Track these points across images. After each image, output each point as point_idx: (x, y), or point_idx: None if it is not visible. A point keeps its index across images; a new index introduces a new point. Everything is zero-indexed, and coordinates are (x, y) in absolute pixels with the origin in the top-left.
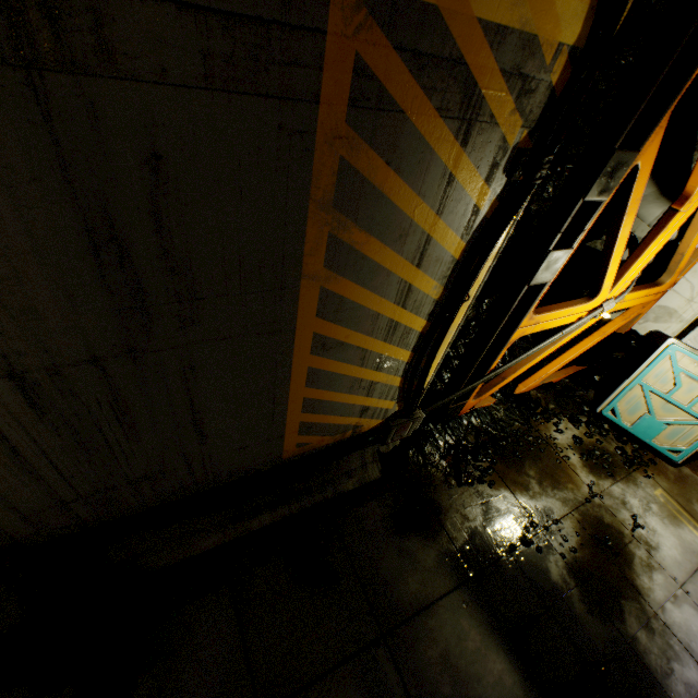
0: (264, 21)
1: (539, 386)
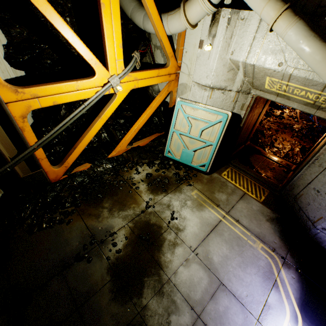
0: None
1: (129, 149)
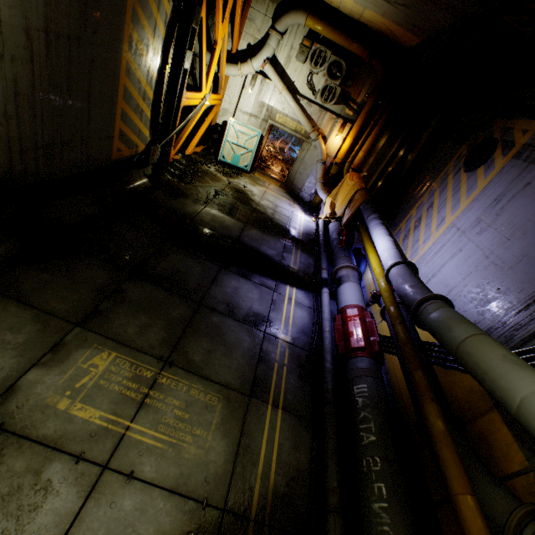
0: None
1: (194, 153)
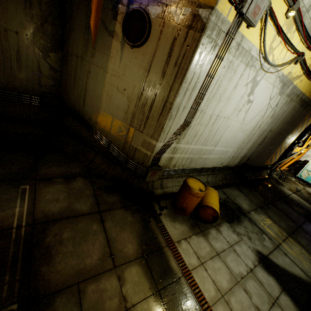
0: None
1: (283, 169)
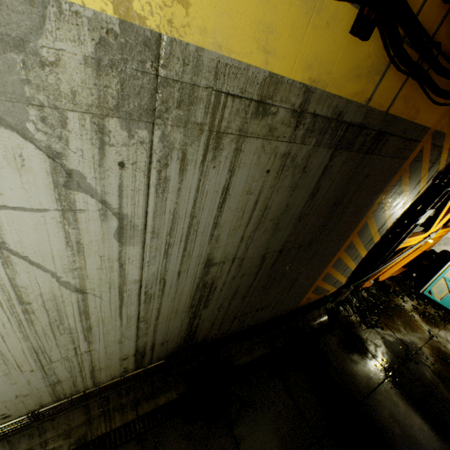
0: (411, 139)
1: (388, 277)
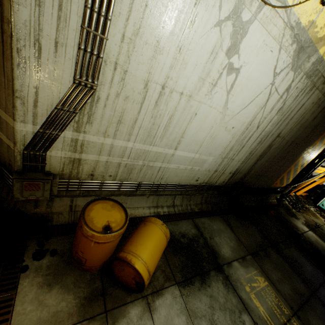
0: None
1: (300, 195)
